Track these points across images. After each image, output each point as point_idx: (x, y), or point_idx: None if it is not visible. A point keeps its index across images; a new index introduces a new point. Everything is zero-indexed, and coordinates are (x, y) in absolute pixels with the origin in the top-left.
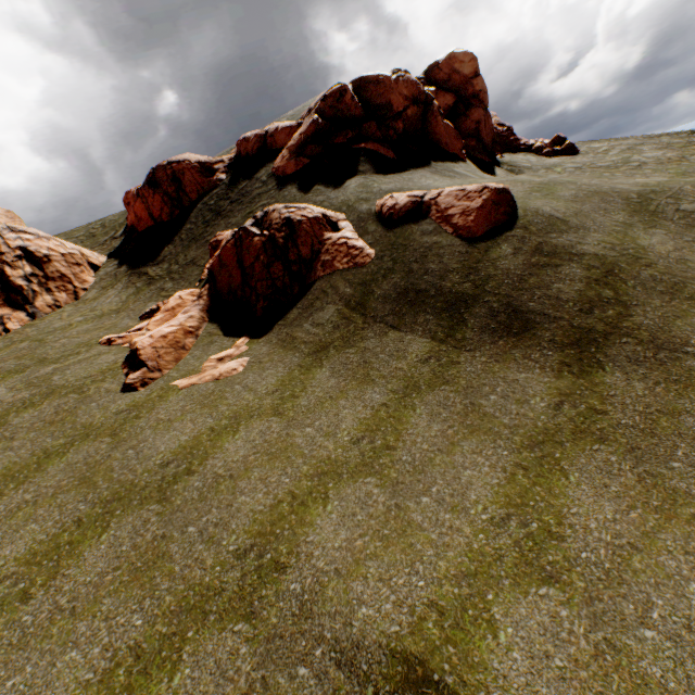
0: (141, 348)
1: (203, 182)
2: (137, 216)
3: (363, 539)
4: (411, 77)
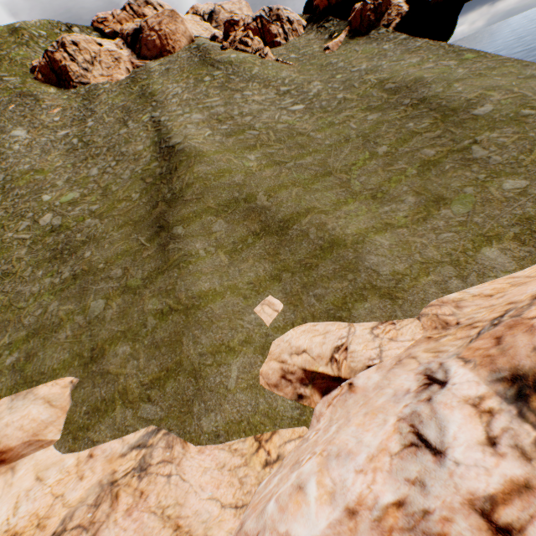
0: (329, 45)
1: None
2: (320, 0)
3: (370, 64)
4: None
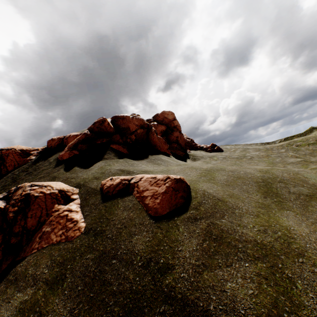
0: None
1: (20, 160)
2: None
3: None
4: (140, 117)
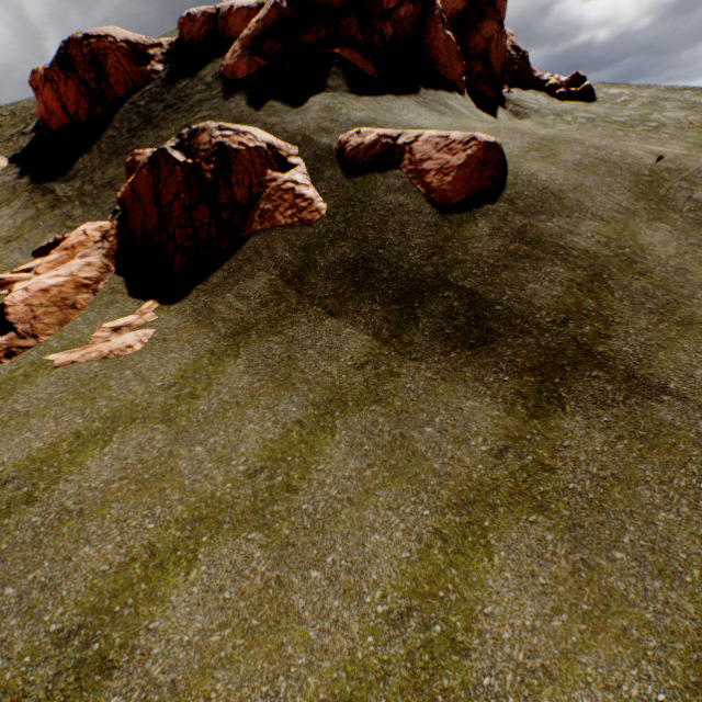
0: (10, 304)
1: (133, 73)
2: (47, 108)
3: (222, 632)
4: None
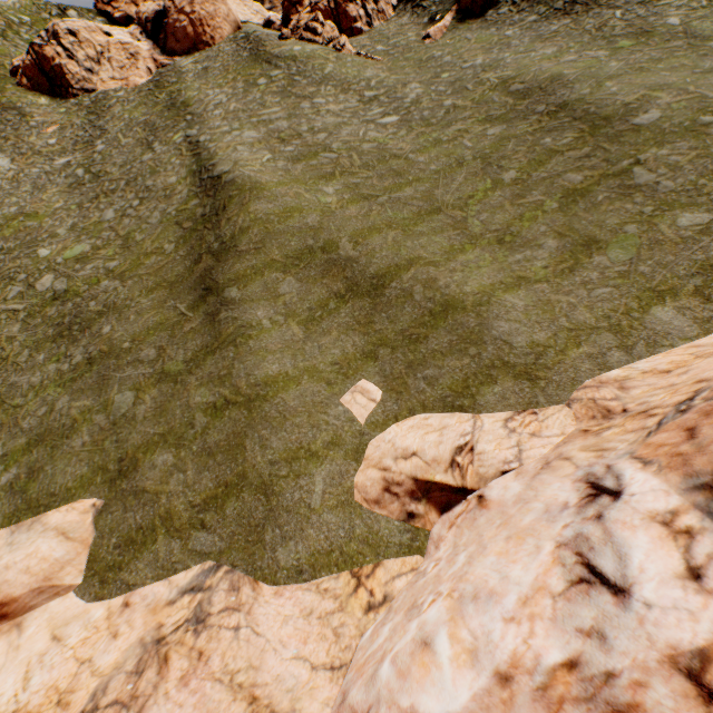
0: (430, 32)
1: None
2: None
3: (488, 57)
4: None
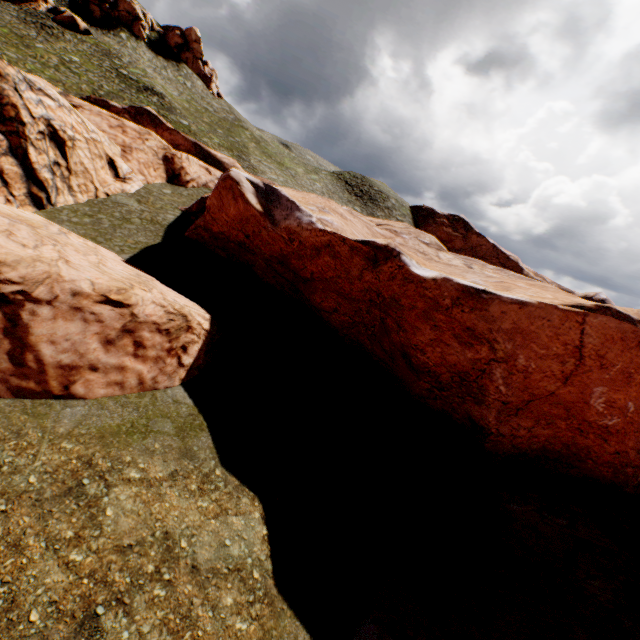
0: None
1: None
2: None
3: None
4: (134, 6)
